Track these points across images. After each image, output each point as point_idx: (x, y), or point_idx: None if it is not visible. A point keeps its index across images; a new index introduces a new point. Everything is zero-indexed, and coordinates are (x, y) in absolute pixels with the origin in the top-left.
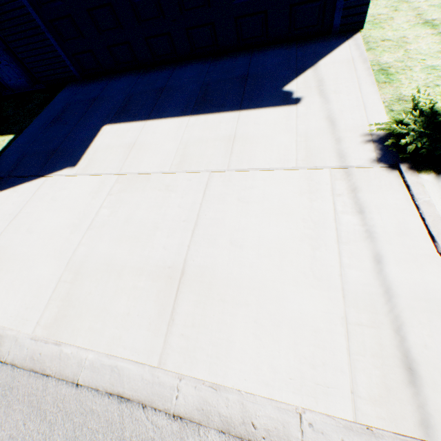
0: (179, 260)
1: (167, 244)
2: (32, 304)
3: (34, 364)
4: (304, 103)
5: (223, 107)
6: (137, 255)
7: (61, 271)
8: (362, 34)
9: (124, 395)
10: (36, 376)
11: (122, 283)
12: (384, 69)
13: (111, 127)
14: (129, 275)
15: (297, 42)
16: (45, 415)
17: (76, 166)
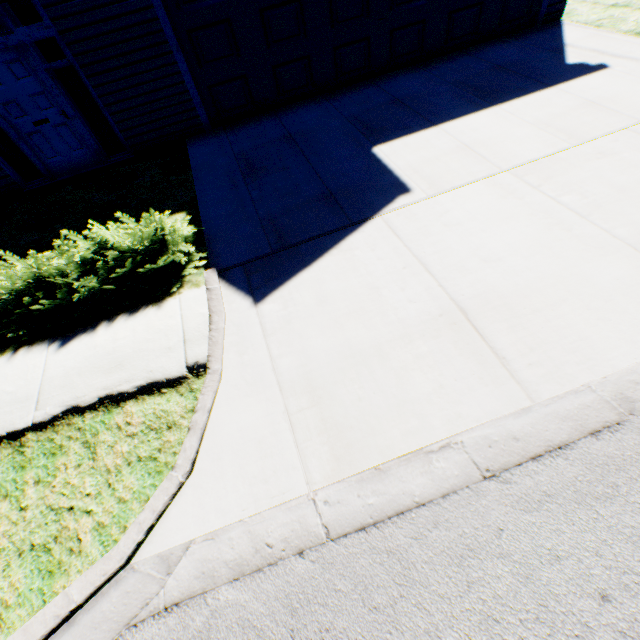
0: None
1: None
2: None
3: None
4: (613, 66)
5: (525, 90)
6: None
7: None
8: (567, 21)
9: None
10: None
11: None
12: None
13: (389, 146)
14: None
15: (506, 37)
16: None
17: (410, 190)
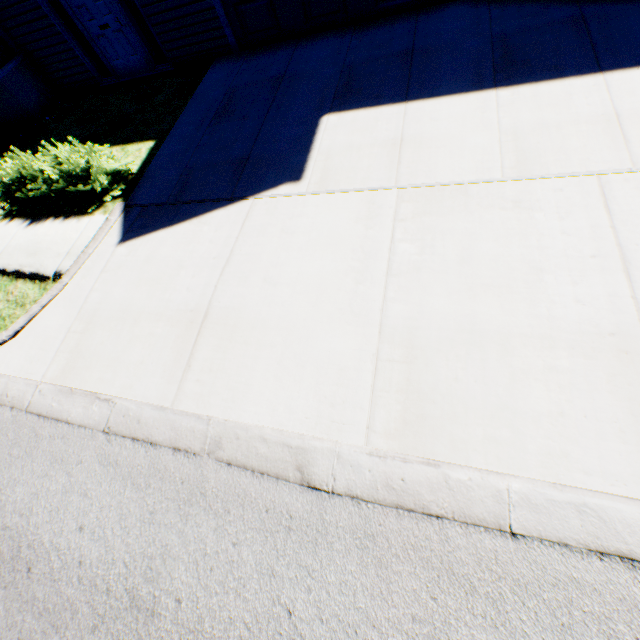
0: (627, 321)
1: (580, 296)
2: (340, 398)
3: (397, 497)
4: None
5: (561, 70)
6: (524, 315)
7: (373, 344)
8: None
9: (633, 556)
10: (413, 517)
11: (518, 362)
12: None
13: (339, 118)
14: (528, 349)
15: None
16: (471, 585)
17: (300, 180)
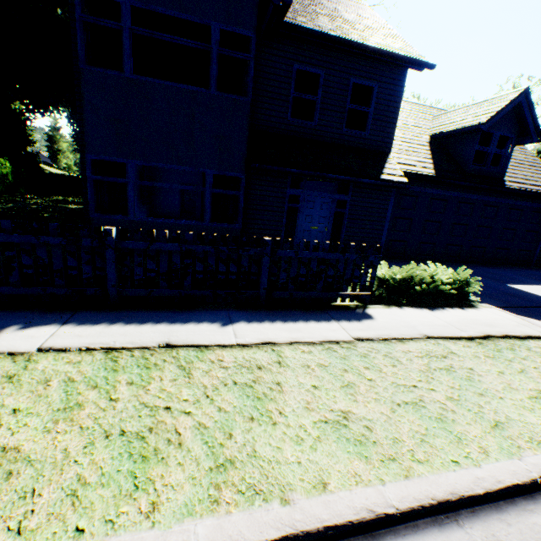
0: None
1: None
2: None
3: None
4: None
5: None
6: None
7: None
8: None
9: None
10: None
11: None
12: None
13: (516, 286)
14: None
15: (518, 266)
16: None
17: None
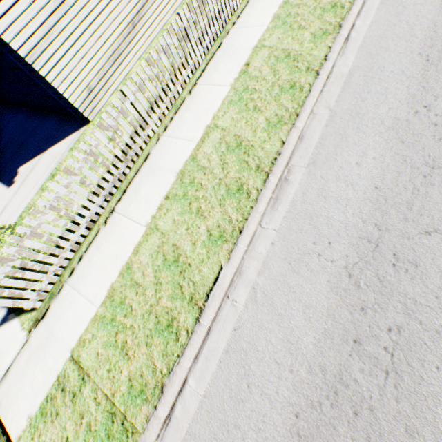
0: None
1: None
2: None
3: None
4: (12, 188)
5: None
6: None
7: None
8: (86, 128)
9: None
10: None
11: None
12: (55, 176)
13: None
14: None
15: (65, 118)
16: None
17: None
